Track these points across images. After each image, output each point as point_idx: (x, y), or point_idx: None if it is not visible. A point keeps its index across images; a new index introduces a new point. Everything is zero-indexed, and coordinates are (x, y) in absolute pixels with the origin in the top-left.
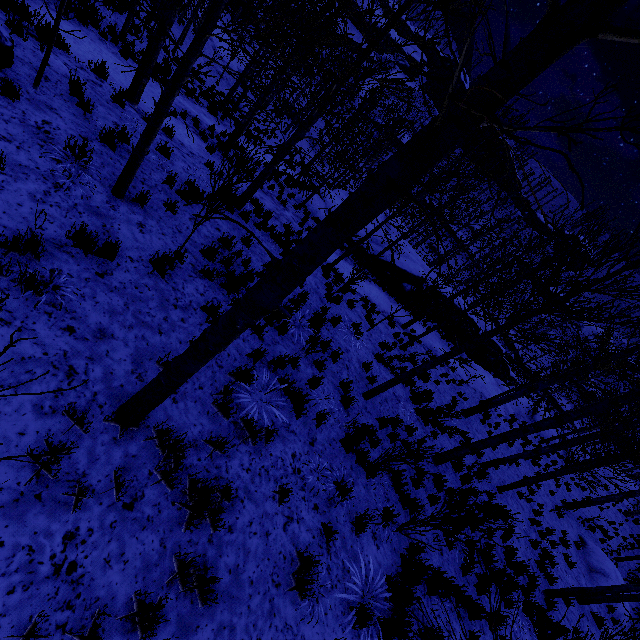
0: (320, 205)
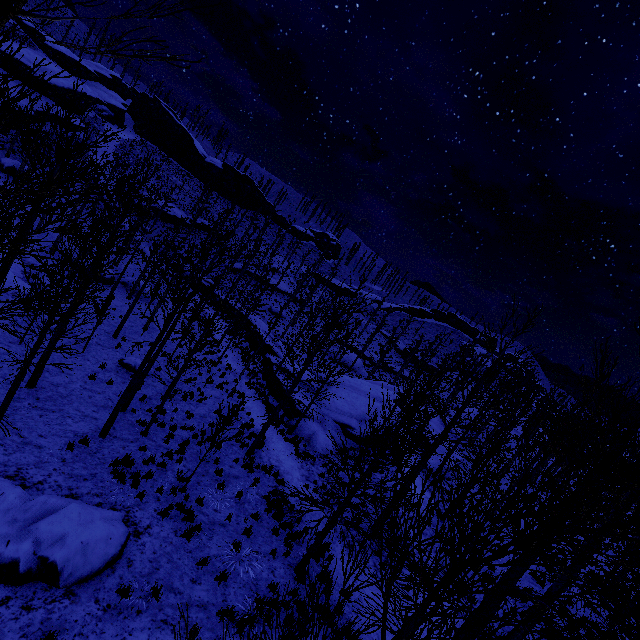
0: (323, 431)
